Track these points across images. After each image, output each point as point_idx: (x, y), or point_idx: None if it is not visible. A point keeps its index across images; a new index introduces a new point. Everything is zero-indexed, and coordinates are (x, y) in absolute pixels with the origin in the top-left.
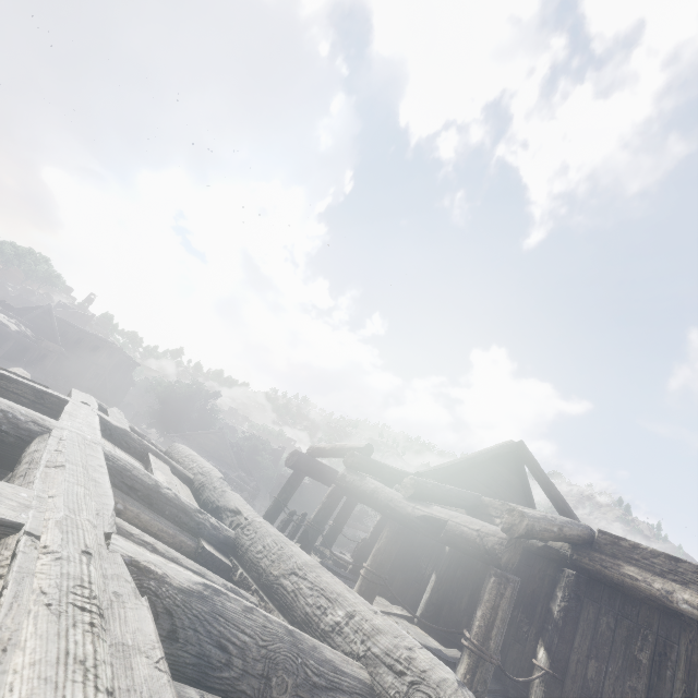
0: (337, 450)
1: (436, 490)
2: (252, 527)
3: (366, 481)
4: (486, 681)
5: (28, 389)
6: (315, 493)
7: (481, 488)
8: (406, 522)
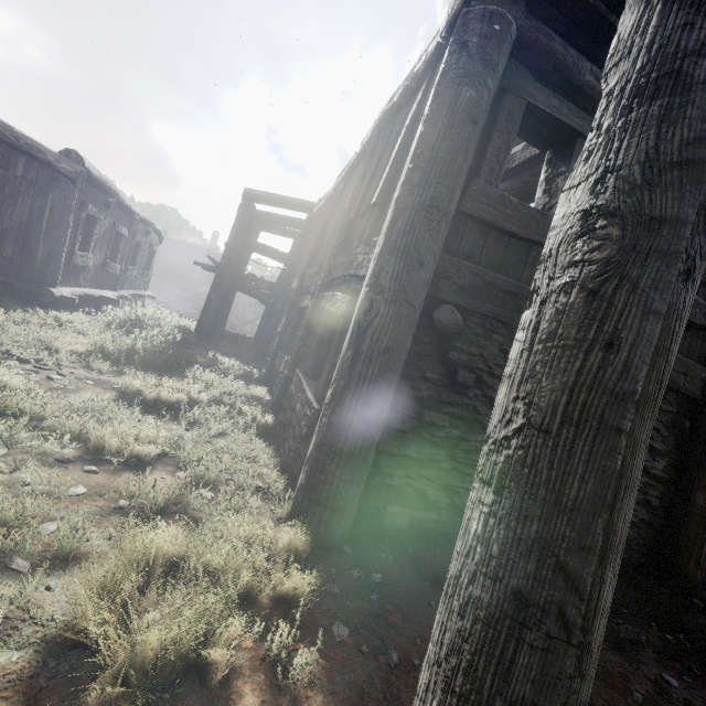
0: None
1: (264, 213)
2: None
3: None
4: (228, 253)
5: None
6: None
7: None
8: None
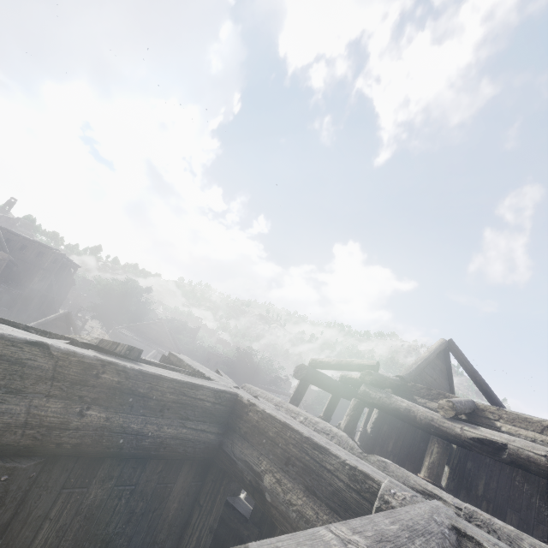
0: (344, 366)
1: (462, 407)
2: (480, 522)
3: (395, 399)
4: None
5: (210, 392)
6: (240, 366)
7: (428, 378)
8: (457, 441)
